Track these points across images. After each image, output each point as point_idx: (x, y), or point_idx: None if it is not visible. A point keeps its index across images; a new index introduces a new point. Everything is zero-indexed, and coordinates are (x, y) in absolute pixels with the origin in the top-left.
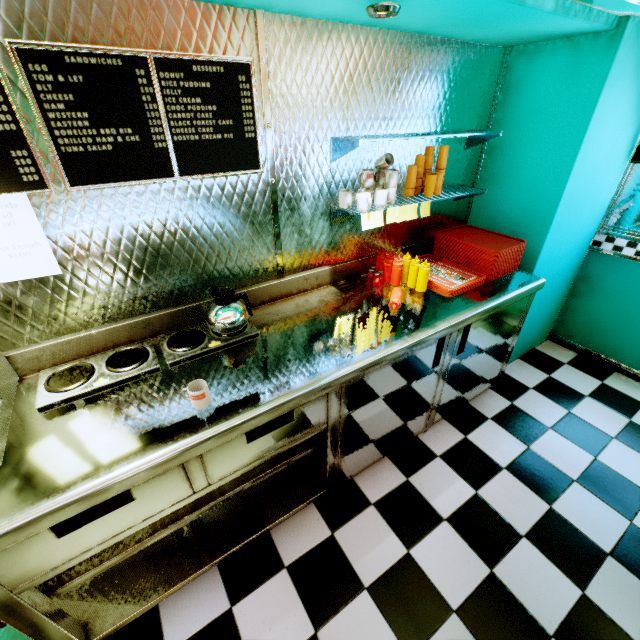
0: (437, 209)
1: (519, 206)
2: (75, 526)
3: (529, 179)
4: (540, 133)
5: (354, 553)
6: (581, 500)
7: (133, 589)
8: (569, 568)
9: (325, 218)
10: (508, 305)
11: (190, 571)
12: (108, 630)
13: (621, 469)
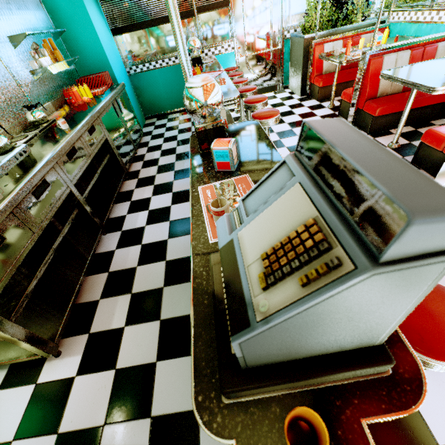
0: (66, 72)
1: (94, 60)
2: (71, 157)
3: (89, 48)
4: (78, 28)
5: (147, 175)
6: (181, 136)
7: (100, 215)
8: (188, 143)
9: (31, 78)
10: (121, 93)
11: (111, 202)
12: (105, 220)
13: (184, 127)
